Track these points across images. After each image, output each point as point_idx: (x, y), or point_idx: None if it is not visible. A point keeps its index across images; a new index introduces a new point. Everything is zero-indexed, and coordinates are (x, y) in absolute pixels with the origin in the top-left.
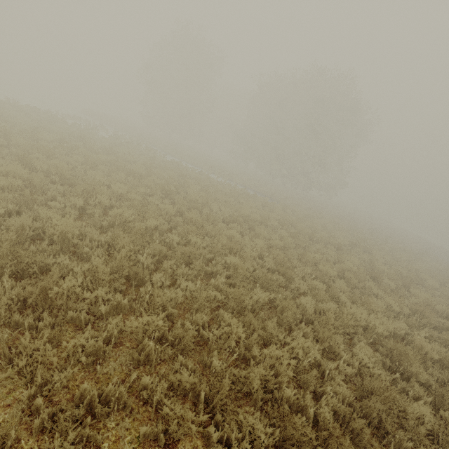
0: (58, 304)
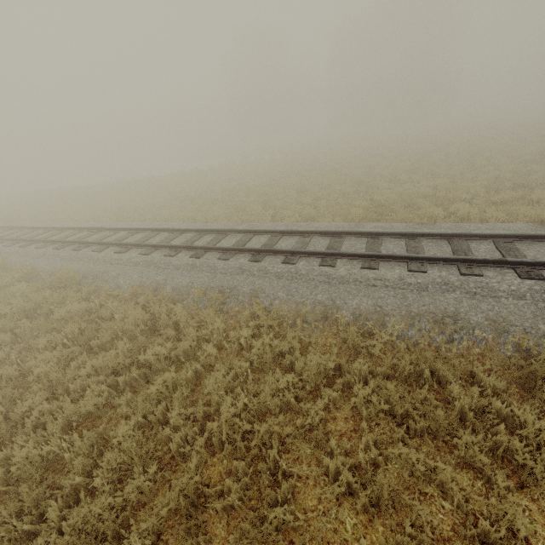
0: (437, 173)
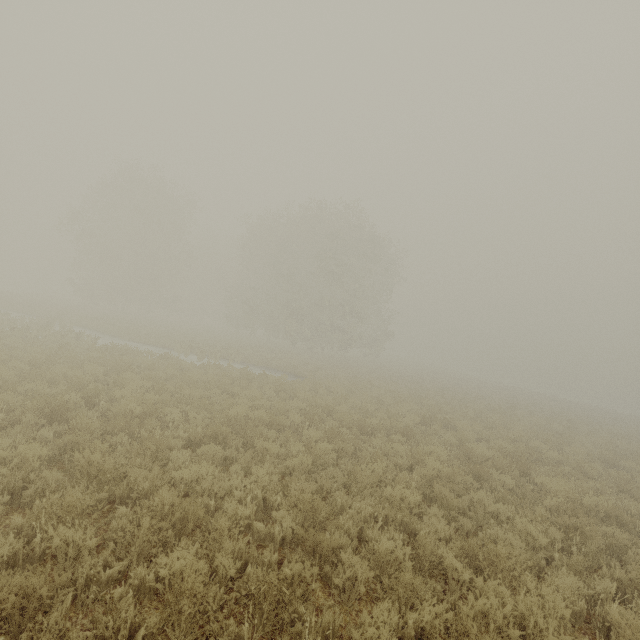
0: None
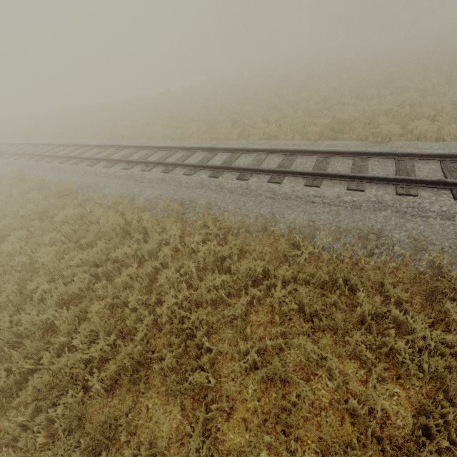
0: (408, 87)
